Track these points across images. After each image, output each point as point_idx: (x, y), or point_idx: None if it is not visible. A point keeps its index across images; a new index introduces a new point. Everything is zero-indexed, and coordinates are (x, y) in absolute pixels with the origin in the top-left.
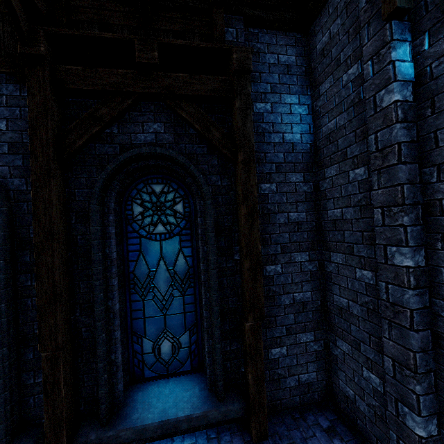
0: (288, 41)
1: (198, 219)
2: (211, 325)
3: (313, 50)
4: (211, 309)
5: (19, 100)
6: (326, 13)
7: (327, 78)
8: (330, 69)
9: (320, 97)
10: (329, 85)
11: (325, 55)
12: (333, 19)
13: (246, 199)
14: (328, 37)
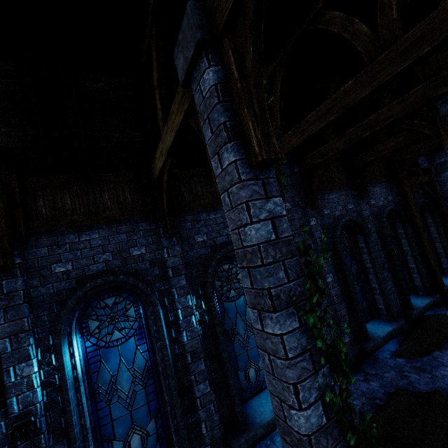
0: (425, 159)
1: (428, 221)
2: (446, 254)
3: (433, 162)
4: (446, 248)
5: (391, 189)
6: (440, 153)
7: (446, 172)
8: (447, 170)
9: (441, 177)
10: (447, 174)
11: (443, 165)
12: (445, 156)
13: (445, 211)
14: (443, 160)
